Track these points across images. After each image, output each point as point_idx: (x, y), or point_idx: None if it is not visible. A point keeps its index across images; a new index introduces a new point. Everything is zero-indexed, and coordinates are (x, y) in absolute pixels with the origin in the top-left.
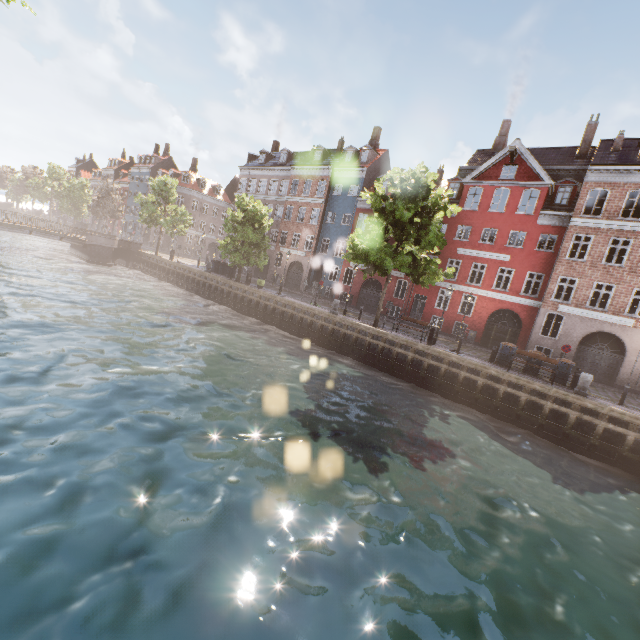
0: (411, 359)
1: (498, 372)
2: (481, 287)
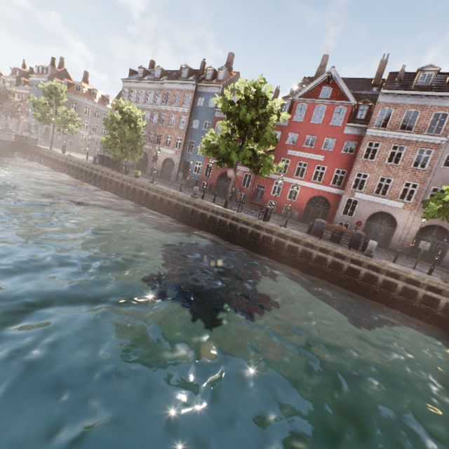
0: (251, 232)
1: (313, 241)
2: (303, 179)
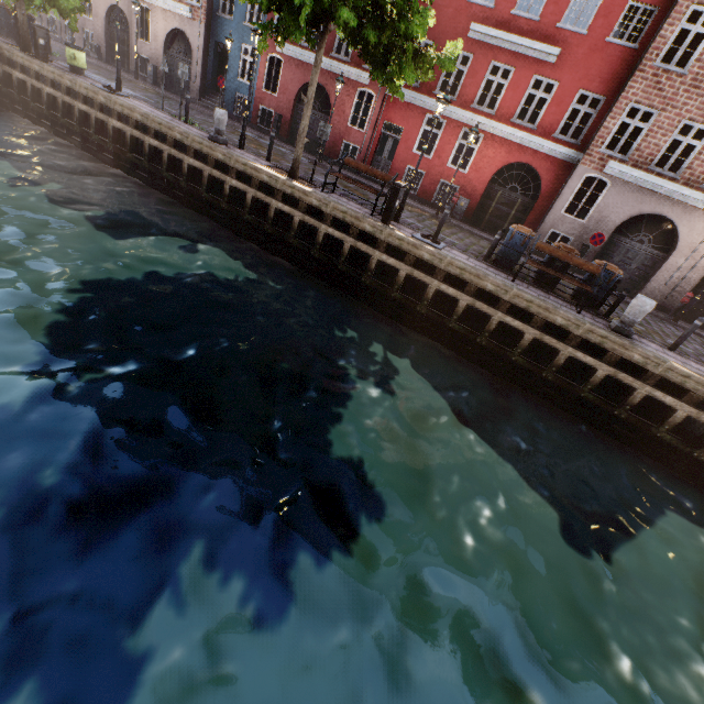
0: (350, 249)
1: (499, 287)
2: (495, 116)
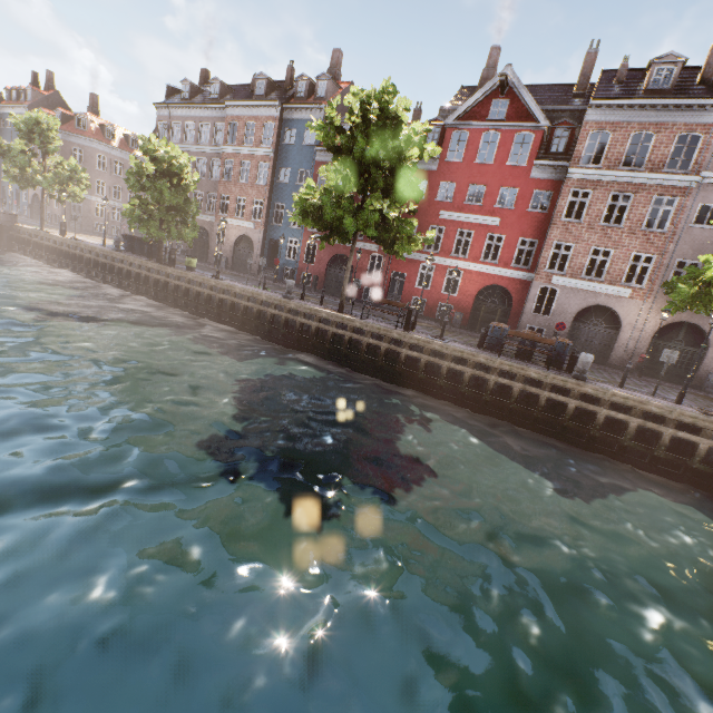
0: (385, 351)
1: (488, 359)
2: (468, 259)
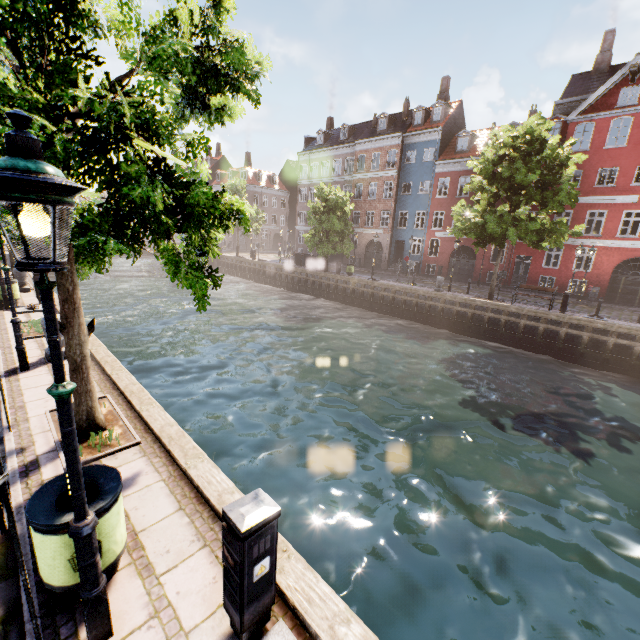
0: (542, 330)
1: None
2: (601, 237)
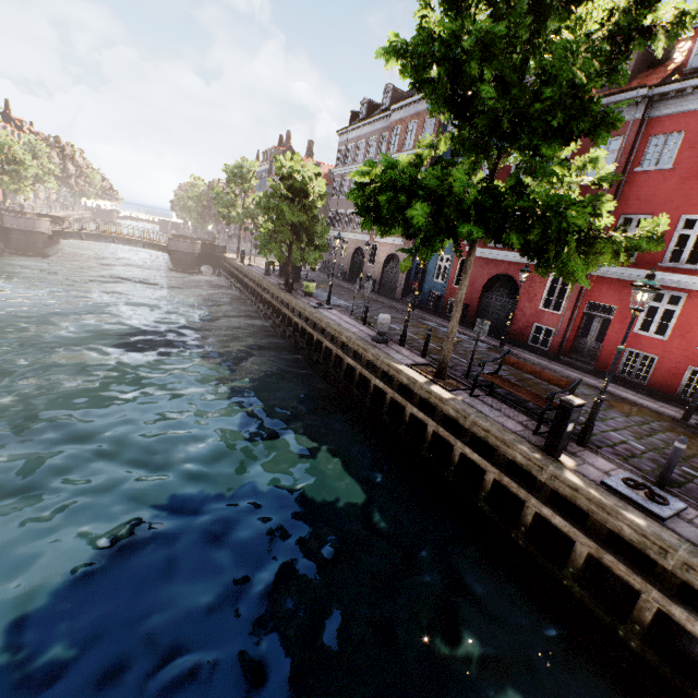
0: (494, 481)
1: None
2: None
